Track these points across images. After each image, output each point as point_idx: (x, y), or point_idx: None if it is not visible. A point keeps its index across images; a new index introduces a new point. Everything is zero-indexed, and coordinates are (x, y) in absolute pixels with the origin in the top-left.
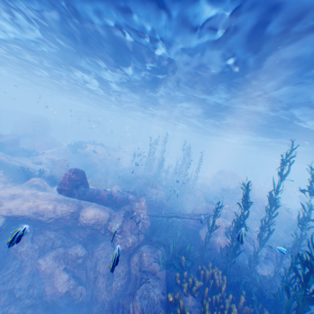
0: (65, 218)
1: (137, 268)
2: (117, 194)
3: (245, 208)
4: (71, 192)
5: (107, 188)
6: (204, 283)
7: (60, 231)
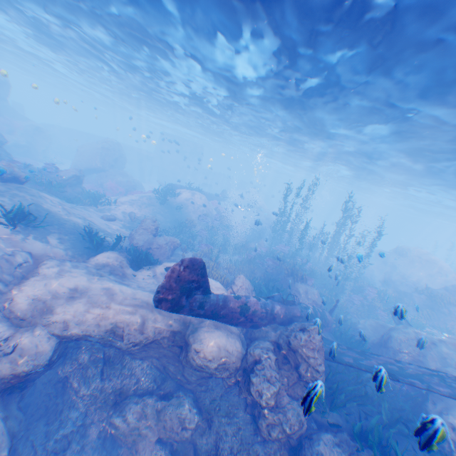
0: (161, 343)
1: None
2: (256, 303)
3: None
4: (178, 304)
5: (222, 276)
6: None
7: (149, 360)
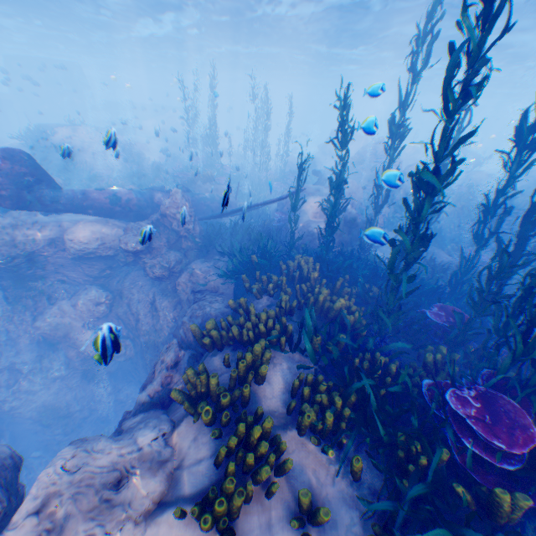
0: (46, 253)
1: (188, 291)
2: (129, 194)
3: (344, 147)
4: (23, 201)
5: None
6: (289, 280)
7: (52, 278)
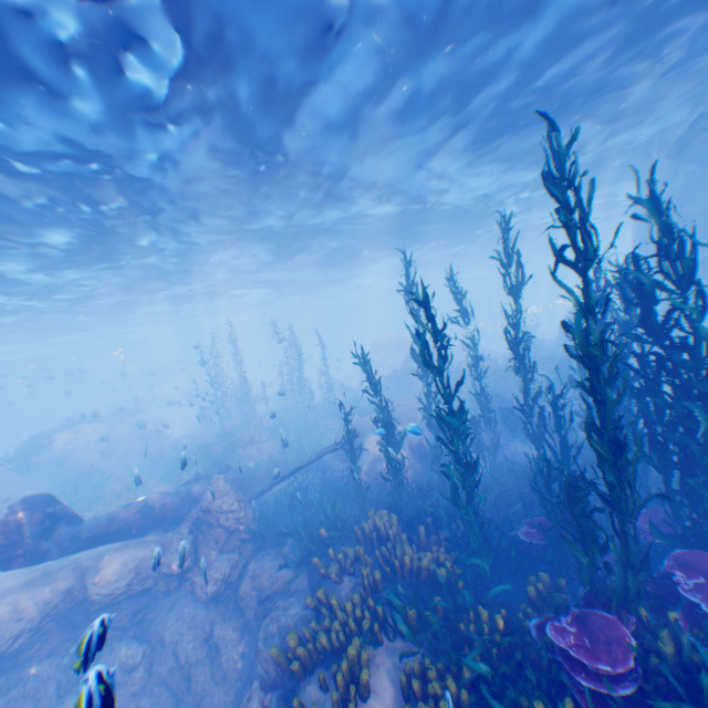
0: (59, 613)
1: (254, 602)
2: (162, 496)
3: (376, 392)
4: (39, 552)
5: None
6: (370, 545)
7: (63, 649)
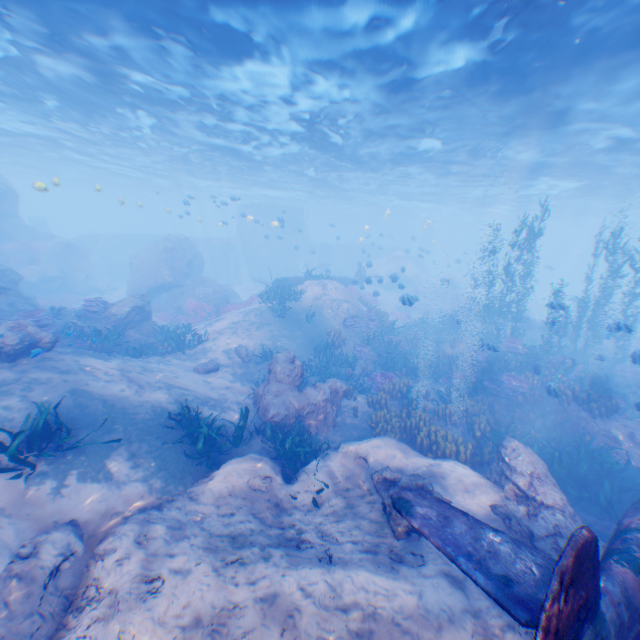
0: None
1: None
2: None
3: None
4: None
5: (460, 446)
6: None
7: None
